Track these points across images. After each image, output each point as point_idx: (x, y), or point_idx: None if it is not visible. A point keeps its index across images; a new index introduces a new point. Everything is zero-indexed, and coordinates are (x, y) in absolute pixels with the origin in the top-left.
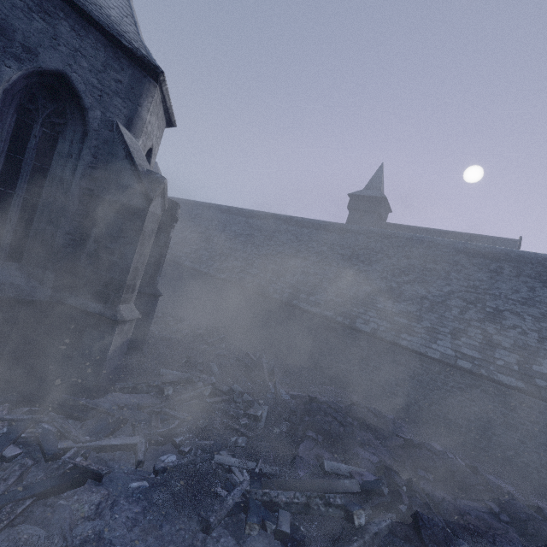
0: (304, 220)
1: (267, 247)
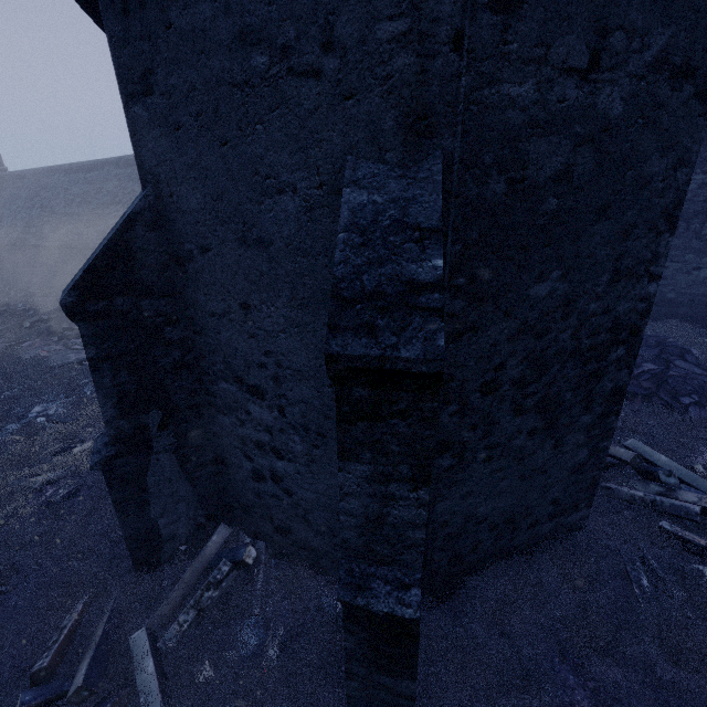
0: (130, 158)
1: (95, 202)
